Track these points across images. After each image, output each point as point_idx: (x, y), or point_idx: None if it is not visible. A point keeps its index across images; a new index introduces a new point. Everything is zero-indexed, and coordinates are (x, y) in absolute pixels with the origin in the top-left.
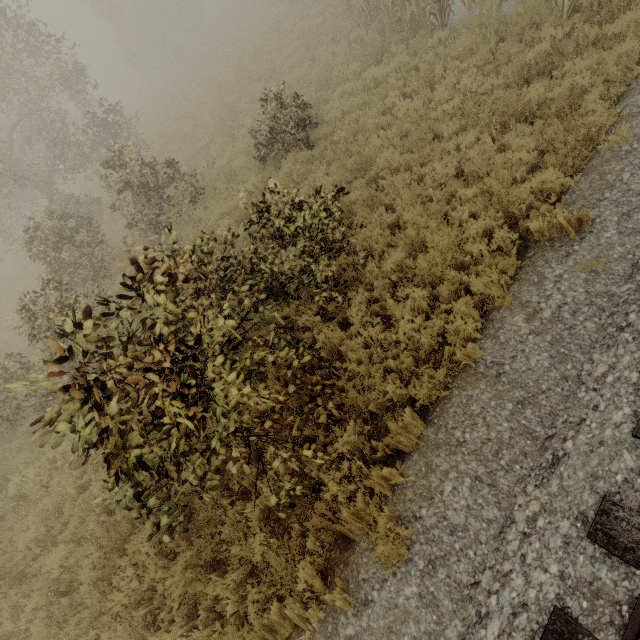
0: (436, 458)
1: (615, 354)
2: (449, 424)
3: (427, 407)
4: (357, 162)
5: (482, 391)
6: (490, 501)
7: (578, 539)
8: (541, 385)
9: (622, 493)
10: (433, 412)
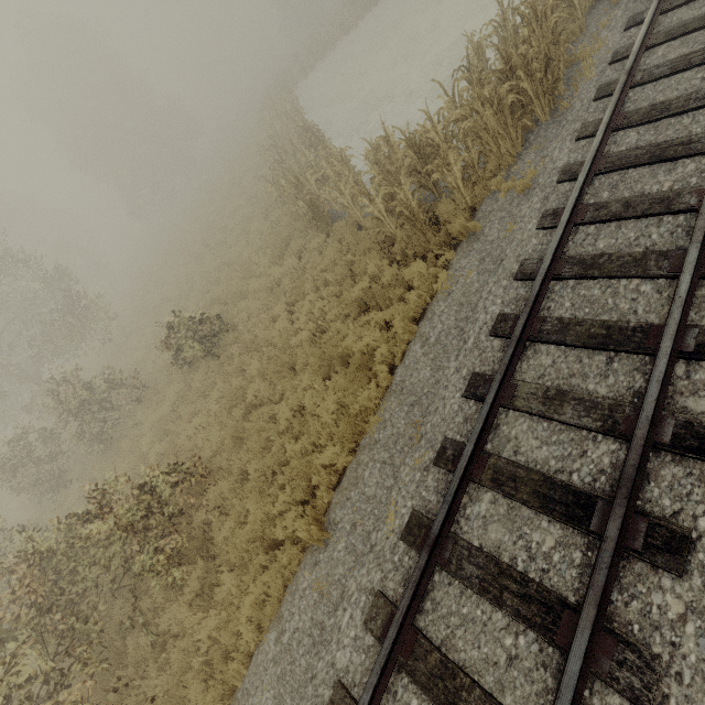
0: None
1: None
2: None
3: None
4: (235, 391)
5: None
6: None
7: None
8: None
9: None
10: None
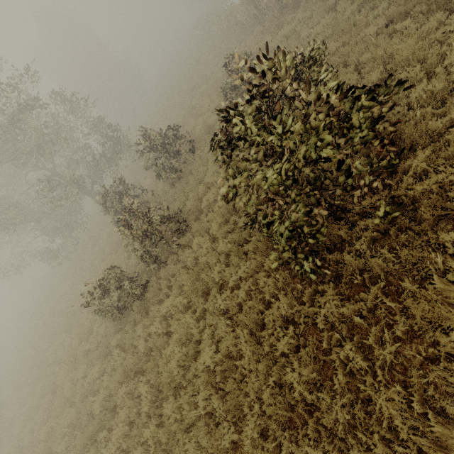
0: None
1: None
2: None
3: None
4: None
5: None
6: None
7: None
8: None
9: None
10: None
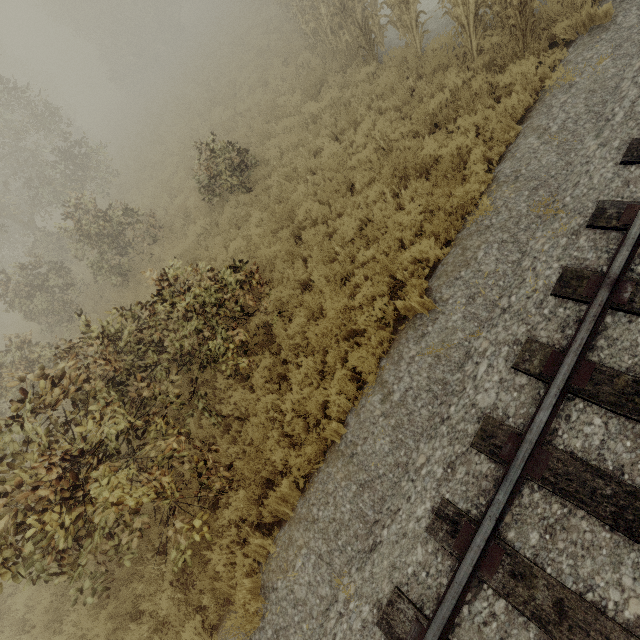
0: (296, 532)
1: (433, 447)
2: (311, 500)
3: (308, 474)
4: (281, 213)
5: (338, 470)
6: (325, 579)
7: (372, 625)
8: (379, 470)
9: (409, 585)
10: (309, 482)
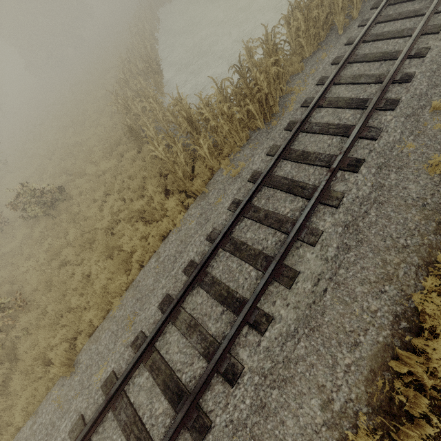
0: None
1: None
2: None
3: None
4: (55, 250)
5: None
6: None
7: None
8: None
9: None
10: None
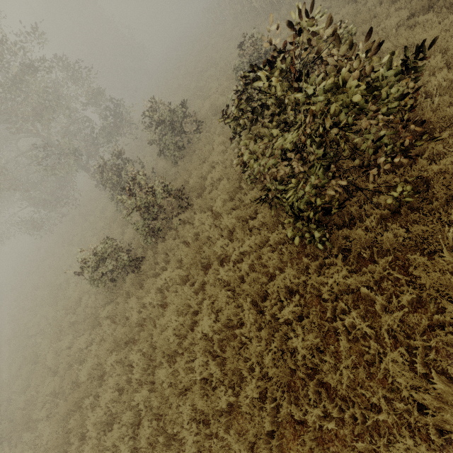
0: None
1: None
2: None
3: None
4: None
5: None
6: None
7: None
8: None
9: None
10: None
